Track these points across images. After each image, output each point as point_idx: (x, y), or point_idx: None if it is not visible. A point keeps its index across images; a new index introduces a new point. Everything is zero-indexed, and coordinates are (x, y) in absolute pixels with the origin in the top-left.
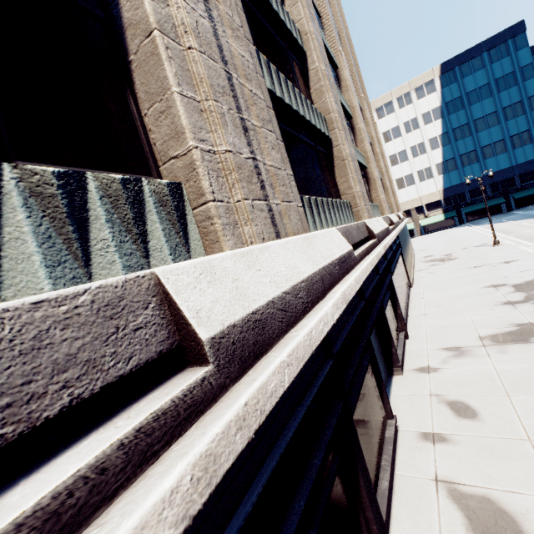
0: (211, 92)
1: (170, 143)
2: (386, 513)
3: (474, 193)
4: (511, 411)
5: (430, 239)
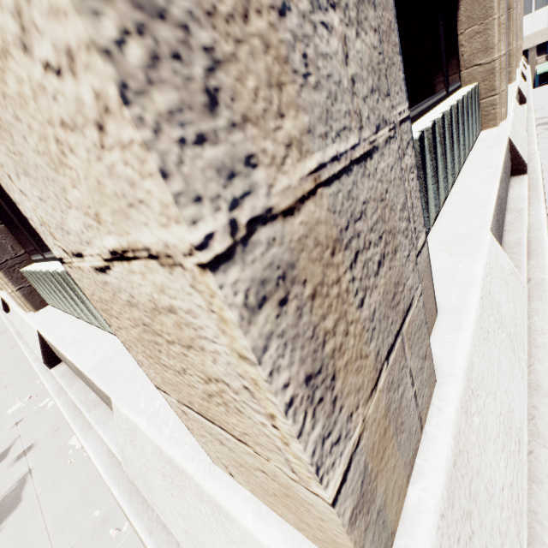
0: (504, 7)
1: (477, 55)
2: None
3: None
4: None
5: (547, 93)
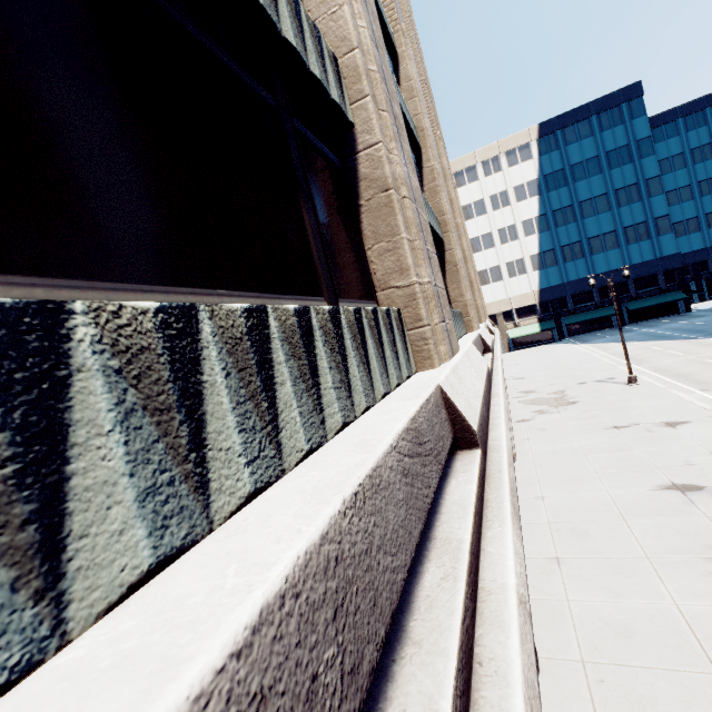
0: None
1: None
2: None
3: (578, 298)
4: None
5: (524, 358)
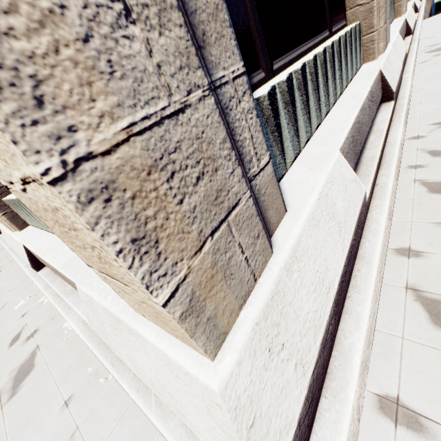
0: None
1: None
2: None
3: None
4: None
5: (440, 21)
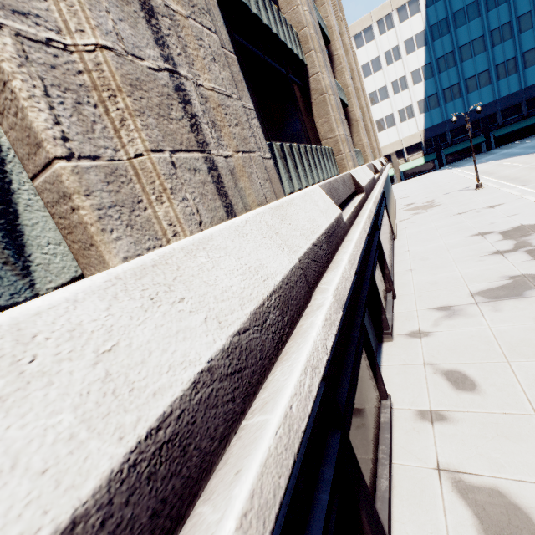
0: None
1: None
2: (388, 522)
3: (455, 132)
4: (513, 380)
5: (411, 185)
